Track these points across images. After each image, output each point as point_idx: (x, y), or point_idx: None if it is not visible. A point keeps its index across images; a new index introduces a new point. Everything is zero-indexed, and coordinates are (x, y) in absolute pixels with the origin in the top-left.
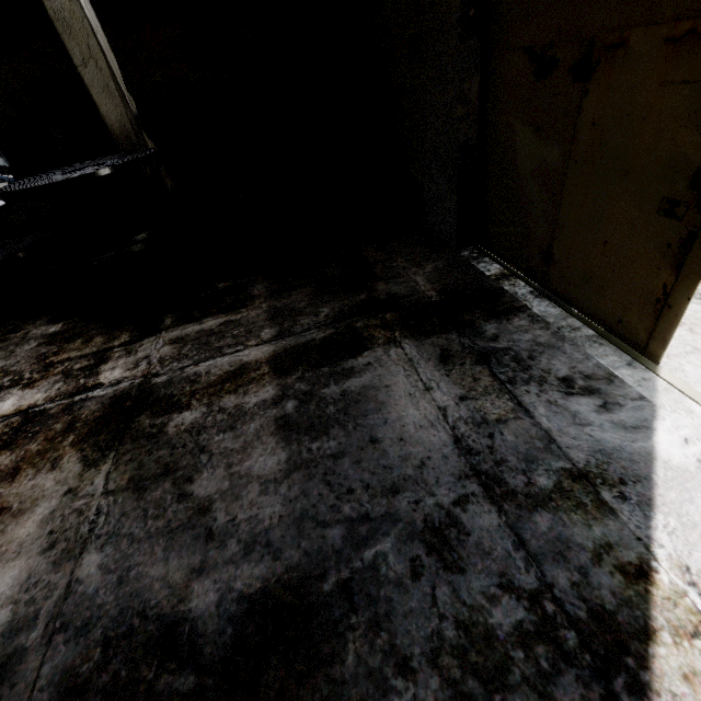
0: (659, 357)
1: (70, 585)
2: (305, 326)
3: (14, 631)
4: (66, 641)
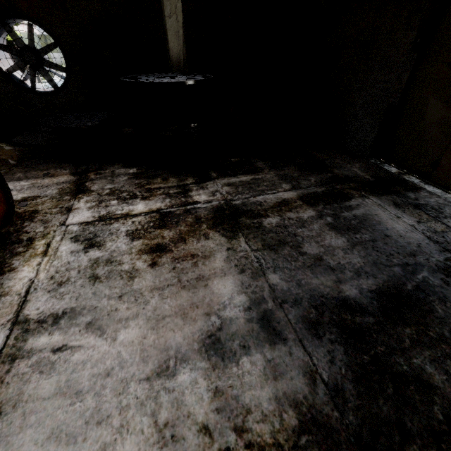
0: None
1: (271, 286)
2: (306, 185)
3: (256, 303)
4: (291, 306)
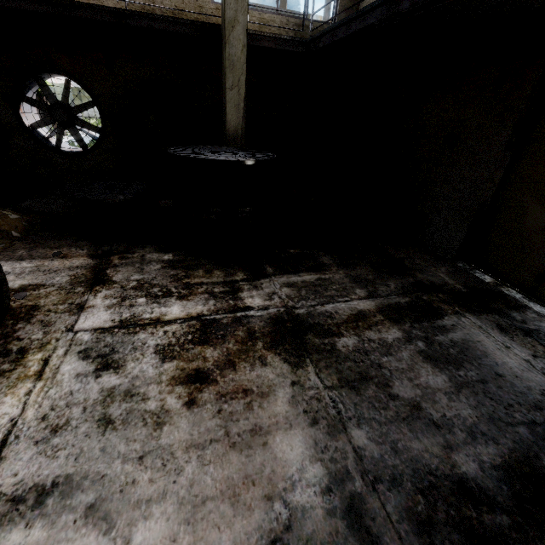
0: None
1: (356, 450)
2: (386, 292)
3: (338, 480)
4: (388, 489)
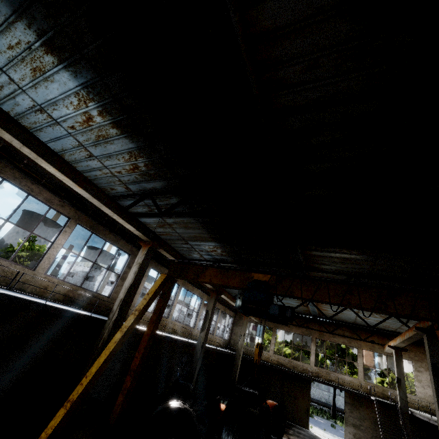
0: (309, 428)
1: None
2: None
3: None
4: None
